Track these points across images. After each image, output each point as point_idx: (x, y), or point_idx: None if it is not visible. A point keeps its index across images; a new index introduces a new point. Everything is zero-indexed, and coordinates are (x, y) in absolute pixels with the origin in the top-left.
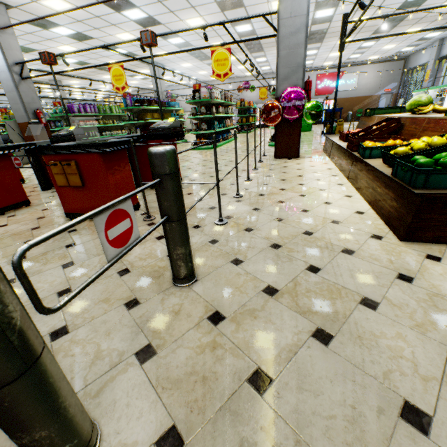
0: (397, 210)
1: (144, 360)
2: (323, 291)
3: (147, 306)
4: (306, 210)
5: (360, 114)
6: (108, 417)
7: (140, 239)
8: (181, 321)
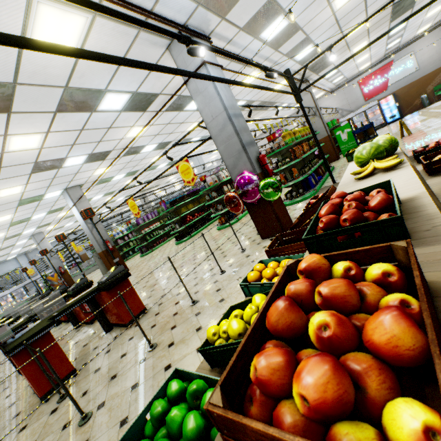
0: None
1: None
2: None
3: None
4: None
5: (440, 90)
6: None
7: None
8: None
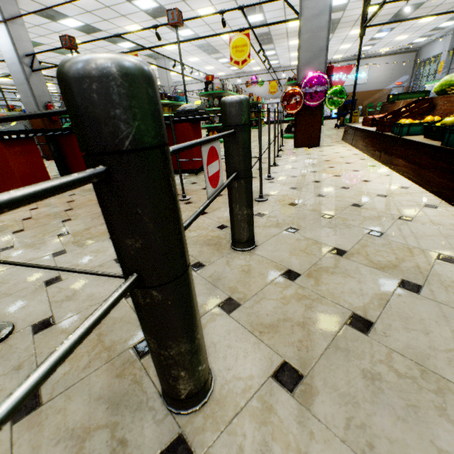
0: (450, 179)
1: (229, 310)
2: (393, 250)
3: (213, 268)
4: (346, 187)
5: (371, 108)
6: (213, 357)
7: (224, 186)
8: (255, 278)
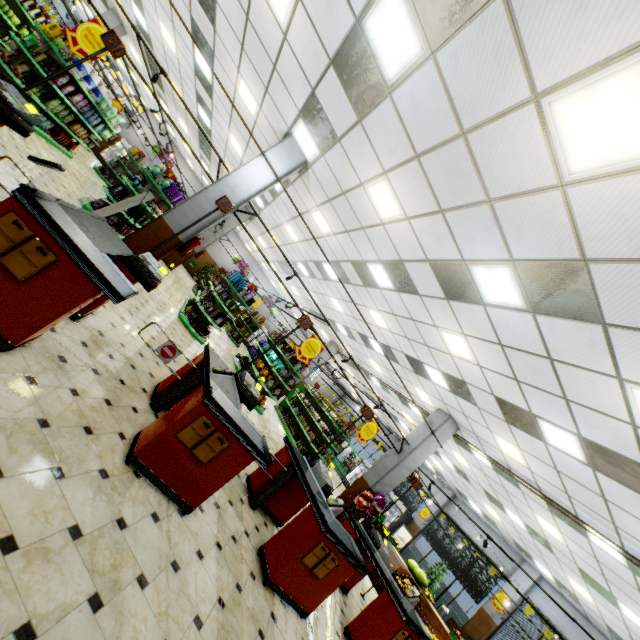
0: None
1: None
2: None
3: None
4: None
5: None
6: None
7: None
8: None
